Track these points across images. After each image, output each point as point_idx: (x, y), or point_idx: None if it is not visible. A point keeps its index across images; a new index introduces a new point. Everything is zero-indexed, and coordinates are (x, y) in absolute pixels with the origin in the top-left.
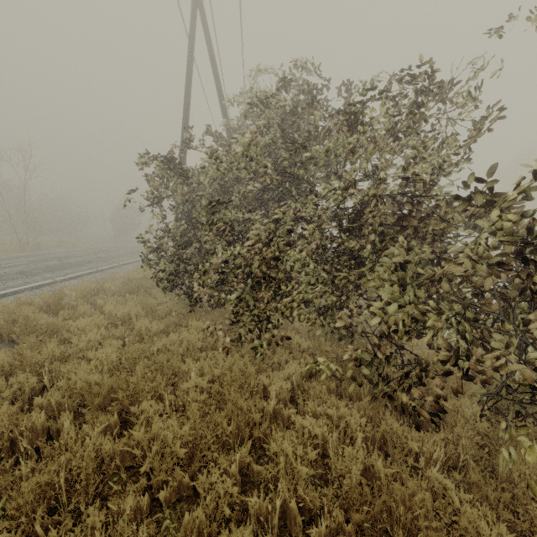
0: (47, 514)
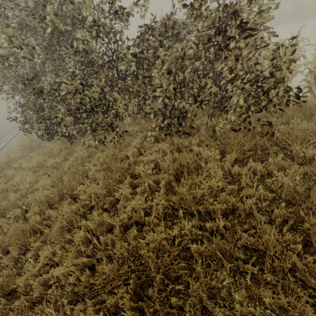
0: (68, 233)
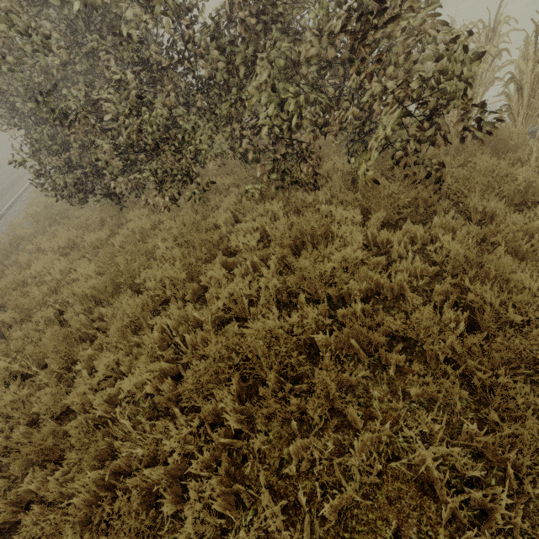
0: (135, 336)
